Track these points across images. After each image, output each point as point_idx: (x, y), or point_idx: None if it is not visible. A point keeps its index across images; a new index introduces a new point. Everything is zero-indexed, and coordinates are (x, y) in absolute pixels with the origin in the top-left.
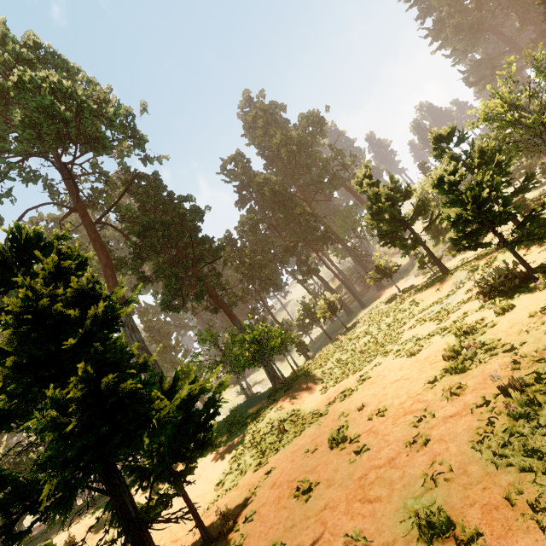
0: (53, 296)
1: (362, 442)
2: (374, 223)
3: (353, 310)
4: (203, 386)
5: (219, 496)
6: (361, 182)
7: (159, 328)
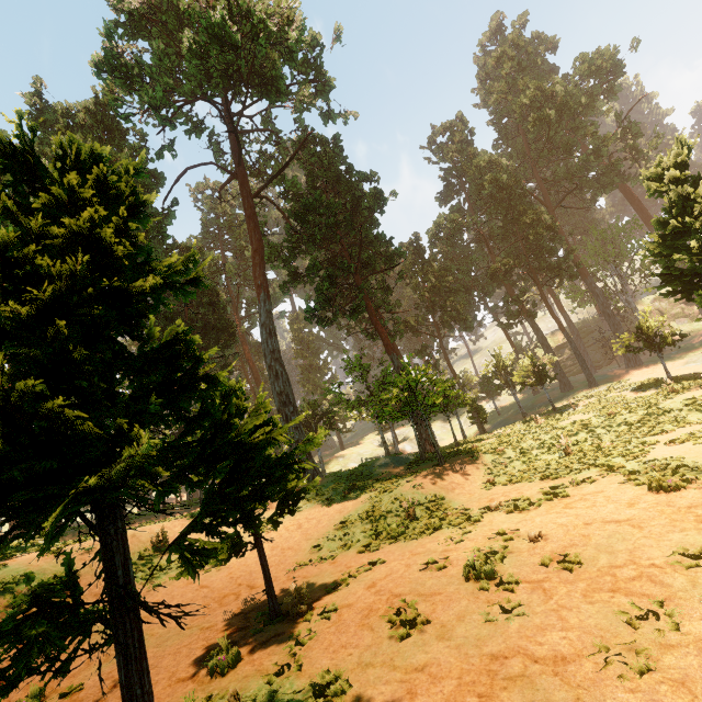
0: (46, 237)
1: (517, 596)
2: (663, 252)
3: (574, 385)
4: (273, 435)
5: (311, 562)
6: (660, 176)
7: (309, 342)
